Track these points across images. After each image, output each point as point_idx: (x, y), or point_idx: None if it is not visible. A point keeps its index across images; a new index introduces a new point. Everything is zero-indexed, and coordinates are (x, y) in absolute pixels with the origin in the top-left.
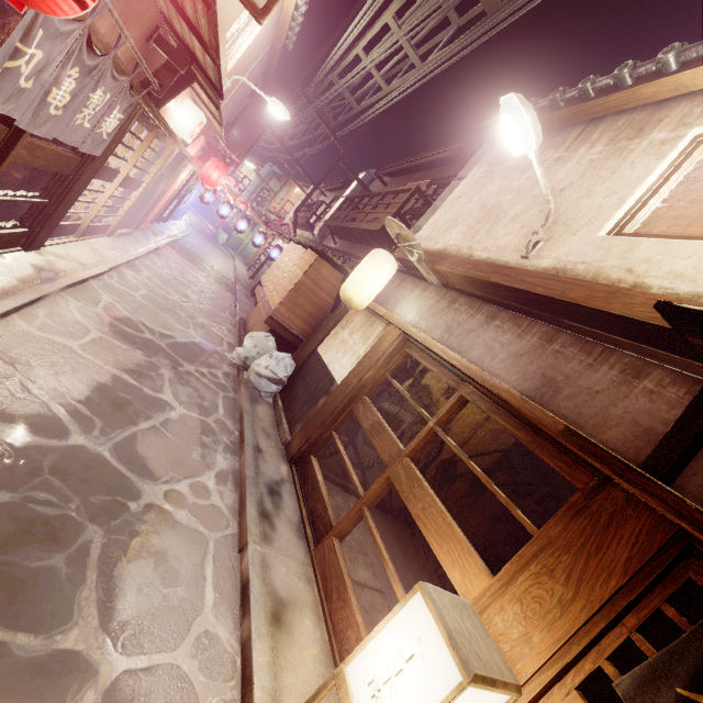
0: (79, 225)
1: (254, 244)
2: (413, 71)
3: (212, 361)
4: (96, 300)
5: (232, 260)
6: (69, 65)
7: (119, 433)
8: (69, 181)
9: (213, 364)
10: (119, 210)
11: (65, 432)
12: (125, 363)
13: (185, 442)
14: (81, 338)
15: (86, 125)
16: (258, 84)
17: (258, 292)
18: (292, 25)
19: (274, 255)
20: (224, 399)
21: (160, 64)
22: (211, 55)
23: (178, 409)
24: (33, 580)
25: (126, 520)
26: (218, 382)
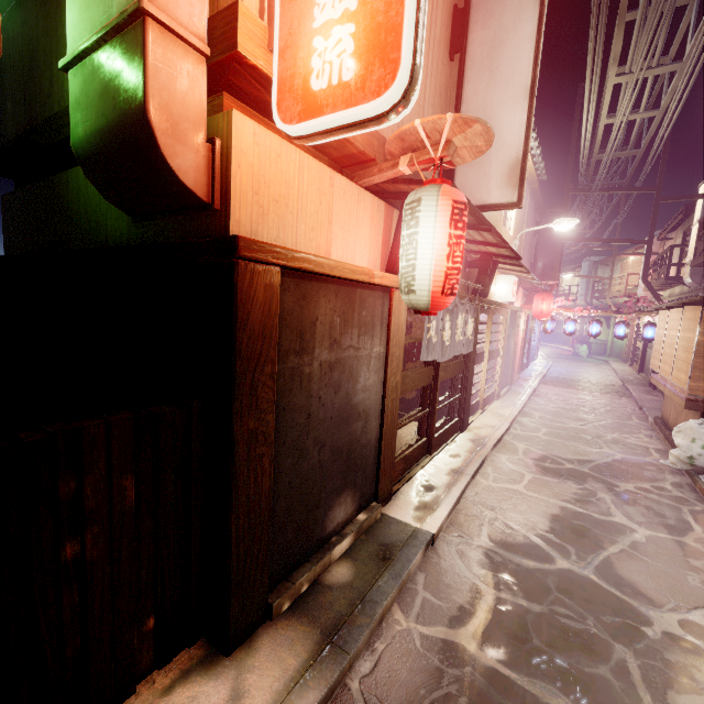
0: (478, 401)
1: (617, 338)
2: (676, 76)
3: (648, 474)
4: (514, 450)
5: (606, 366)
6: (444, 316)
7: (592, 557)
8: (464, 376)
9: (651, 476)
10: (494, 377)
11: (549, 557)
12: (563, 494)
13: (668, 565)
14: (521, 482)
15: (460, 339)
16: (536, 220)
17: (655, 381)
18: (536, 167)
19: (648, 335)
20: (691, 513)
21: (475, 274)
22: (501, 246)
23: (638, 530)
24: (592, 684)
25: (649, 645)
26: (670, 496)
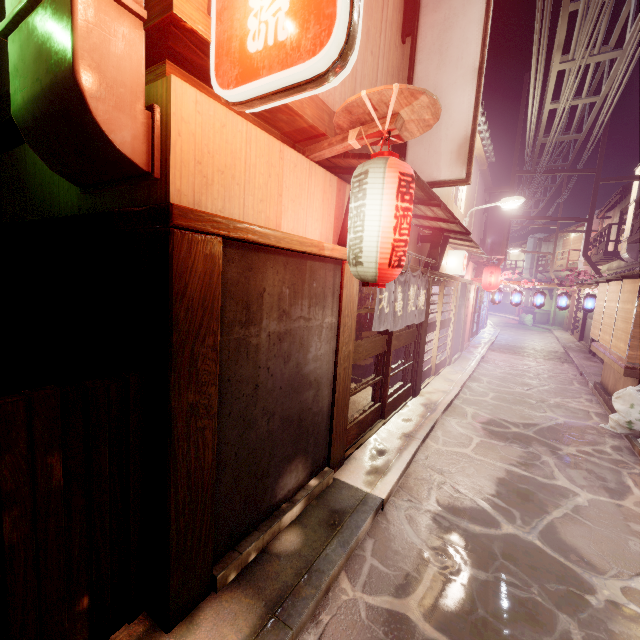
0: (431, 367)
1: (560, 308)
2: (617, 63)
3: (589, 438)
4: (463, 414)
5: (549, 334)
6: (396, 288)
7: (537, 522)
8: (417, 344)
9: (592, 440)
10: (446, 345)
11: (495, 522)
12: (509, 457)
13: (610, 530)
14: (469, 445)
15: (412, 309)
16: (485, 199)
17: (595, 349)
18: (485, 150)
19: (588, 306)
20: (631, 476)
21: (427, 248)
22: (451, 222)
23: (581, 494)
24: None
25: (593, 615)
26: (610, 459)
